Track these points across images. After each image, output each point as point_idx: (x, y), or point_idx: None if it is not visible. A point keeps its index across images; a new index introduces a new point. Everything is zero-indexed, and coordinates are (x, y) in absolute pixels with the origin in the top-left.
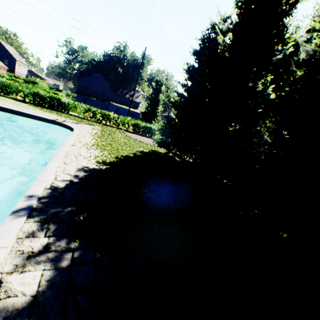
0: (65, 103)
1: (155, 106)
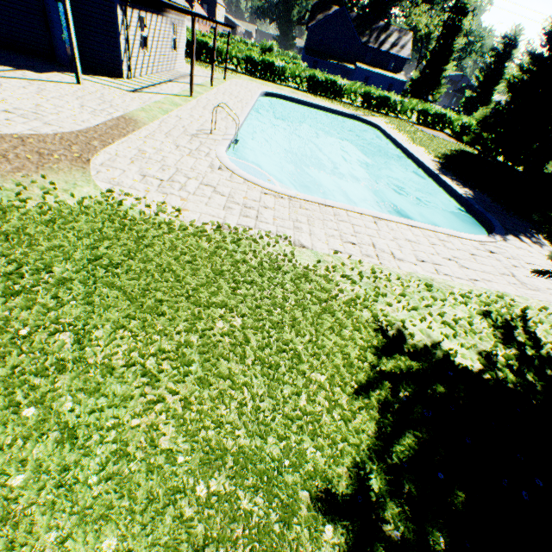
0: (340, 87)
1: (440, 64)
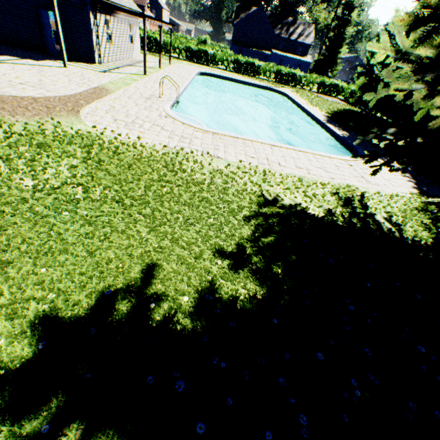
0: (257, 67)
1: (335, 48)
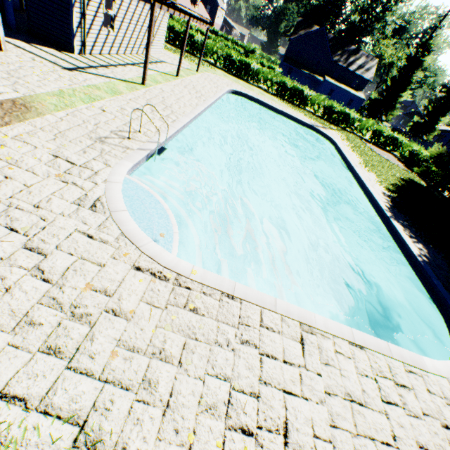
0: (306, 96)
1: (397, 91)
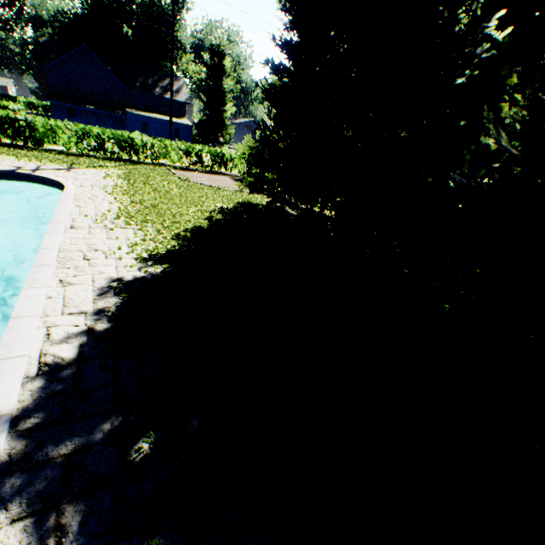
0: (28, 127)
1: (218, 105)
